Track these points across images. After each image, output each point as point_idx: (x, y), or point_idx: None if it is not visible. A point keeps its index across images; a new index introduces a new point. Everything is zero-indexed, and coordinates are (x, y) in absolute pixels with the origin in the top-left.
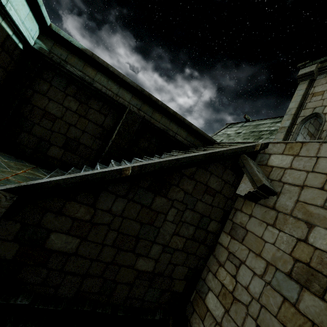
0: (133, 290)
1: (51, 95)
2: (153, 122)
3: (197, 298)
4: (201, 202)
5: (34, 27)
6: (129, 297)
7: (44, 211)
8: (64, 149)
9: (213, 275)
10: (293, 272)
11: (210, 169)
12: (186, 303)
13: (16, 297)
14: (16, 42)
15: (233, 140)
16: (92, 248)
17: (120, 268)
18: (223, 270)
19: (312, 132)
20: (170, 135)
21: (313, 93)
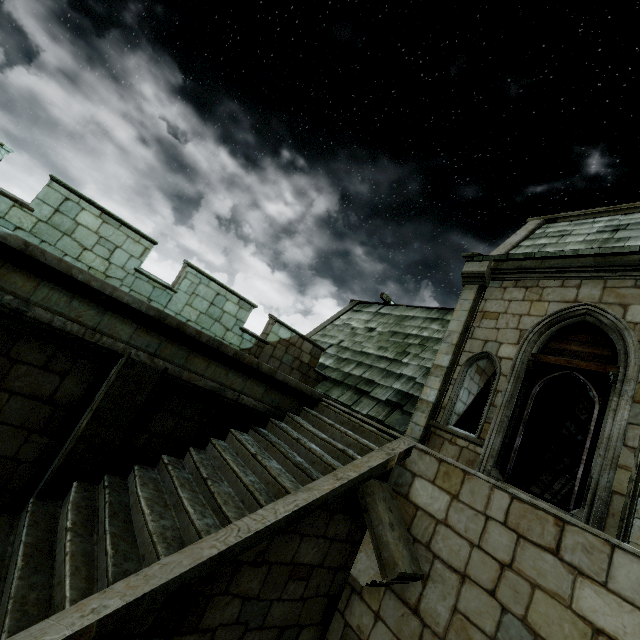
0: None
1: None
2: (188, 377)
3: None
4: (279, 602)
5: None
6: None
7: None
8: None
9: None
10: None
11: (300, 529)
12: None
13: None
14: None
15: (361, 346)
16: None
17: None
18: None
19: (483, 366)
20: (228, 397)
21: (484, 311)
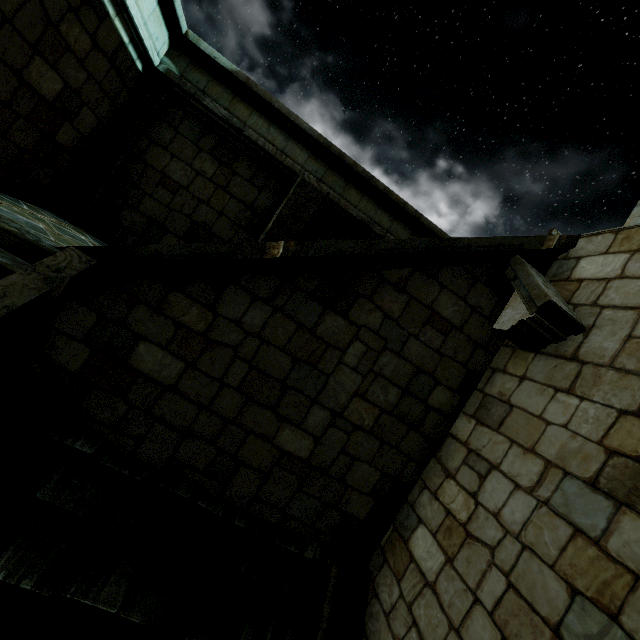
0: (268, 487)
1: (176, 149)
2: (344, 205)
3: (395, 538)
4: (416, 340)
5: (162, 36)
6: (259, 497)
7: (134, 302)
8: (186, 241)
9: (432, 494)
10: (601, 476)
11: (440, 278)
12: (372, 547)
13: (75, 438)
14: (132, 57)
15: None
16: (203, 384)
17: (248, 436)
18: (453, 484)
19: None
20: (376, 233)
21: None
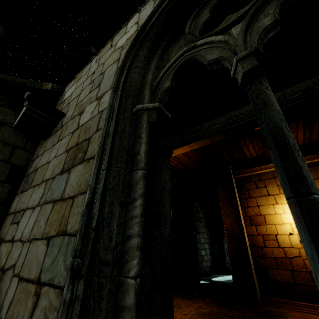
0: None
1: None
2: None
3: None
4: None
5: None
6: None
7: None
8: None
9: None
10: (65, 164)
11: None
12: None
13: None
14: None
15: None
16: None
17: None
18: (2, 246)
19: None
20: None
21: None
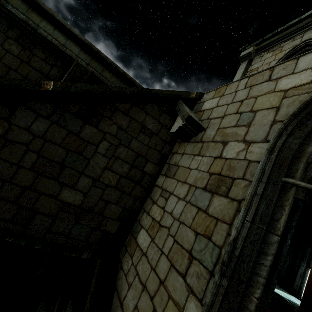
0: (56, 224)
1: None
2: (103, 79)
3: (131, 239)
4: (136, 140)
5: None
6: (51, 230)
7: None
8: None
9: (147, 213)
10: (208, 184)
11: (146, 109)
12: (120, 246)
13: None
14: None
15: None
16: (5, 167)
17: (40, 196)
18: (155, 206)
19: None
20: None
21: (251, 70)
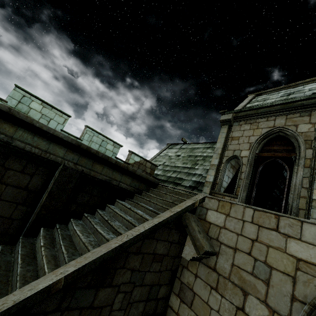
0: None
1: None
2: (94, 174)
3: None
4: (149, 273)
5: None
6: None
7: None
8: None
9: None
10: None
11: (156, 236)
12: None
13: None
14: None
15: (174, 163)
16: None
17: None
18: None
19: (234, 164)
20: (114, 184)
21: (232, 137)
